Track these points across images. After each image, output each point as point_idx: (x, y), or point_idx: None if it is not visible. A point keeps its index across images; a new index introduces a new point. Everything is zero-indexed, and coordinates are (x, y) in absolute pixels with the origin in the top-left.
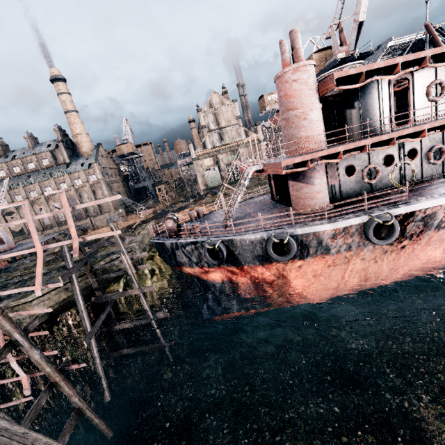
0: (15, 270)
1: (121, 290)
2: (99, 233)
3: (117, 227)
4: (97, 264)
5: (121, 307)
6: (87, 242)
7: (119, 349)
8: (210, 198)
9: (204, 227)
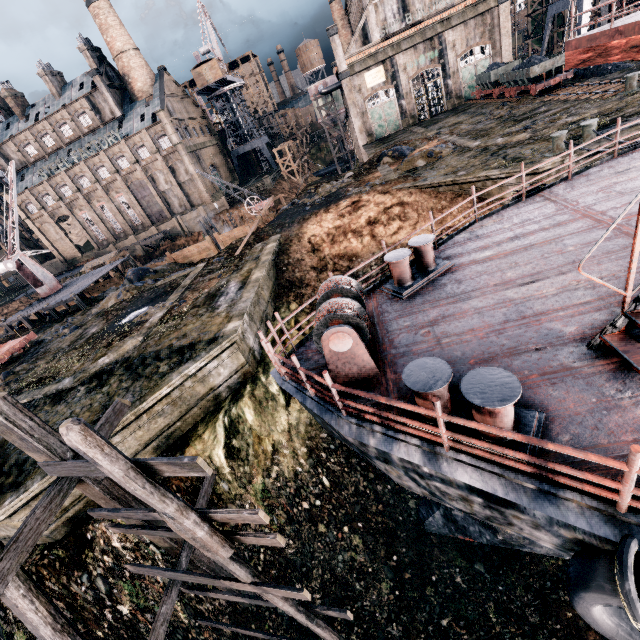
0: (43, 355)
1: (220, 450)
2: (184, 257)
3: (213, 244)
4: (152, 397)
5: (226, 490)
6: (156, 289)
7: (232, 627)
8: (391, 167)
9: (477, 343)
